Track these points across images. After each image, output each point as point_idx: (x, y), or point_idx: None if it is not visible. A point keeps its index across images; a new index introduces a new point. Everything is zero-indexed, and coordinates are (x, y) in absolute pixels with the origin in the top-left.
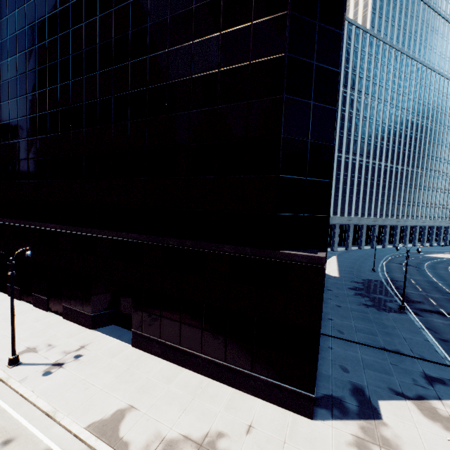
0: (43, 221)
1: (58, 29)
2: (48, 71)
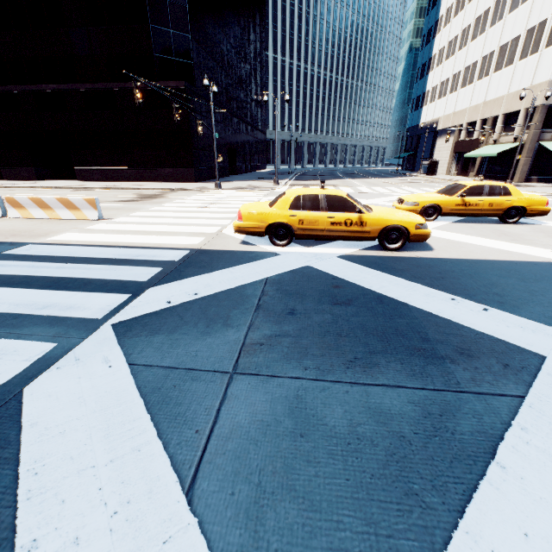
0: None
1: None
2: None
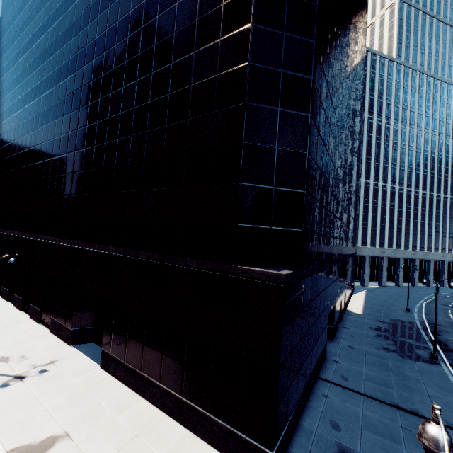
0: (47, 234)
1: (76, 68)
2: (66, 102)
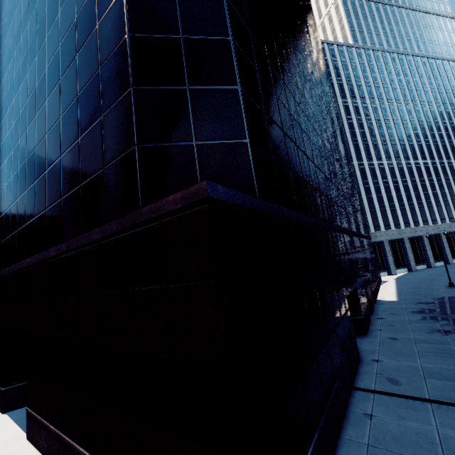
0: None
1: None
2: None
